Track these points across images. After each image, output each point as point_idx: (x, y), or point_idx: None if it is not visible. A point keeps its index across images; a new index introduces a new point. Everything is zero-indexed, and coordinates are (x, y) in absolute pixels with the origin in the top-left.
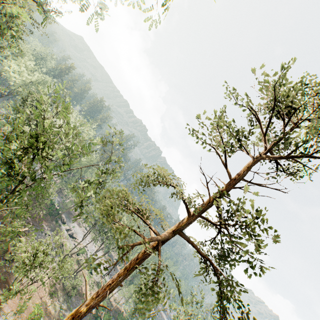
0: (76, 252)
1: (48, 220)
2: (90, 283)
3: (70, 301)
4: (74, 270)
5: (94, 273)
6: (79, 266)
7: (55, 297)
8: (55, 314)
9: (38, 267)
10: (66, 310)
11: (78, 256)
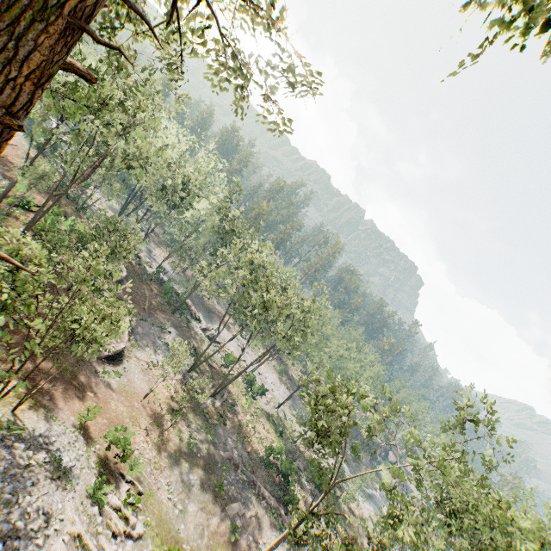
0: (222, 363)
1: (166, 312)
2: (253, 412)
3: (213, 432)
4: (219, 387)
5: (263, 400)
6: (222, 379)
7: (181, 420)
8: (180, 445)
9: (149, 373)
10: (203, 442)
11: (226, 369)
